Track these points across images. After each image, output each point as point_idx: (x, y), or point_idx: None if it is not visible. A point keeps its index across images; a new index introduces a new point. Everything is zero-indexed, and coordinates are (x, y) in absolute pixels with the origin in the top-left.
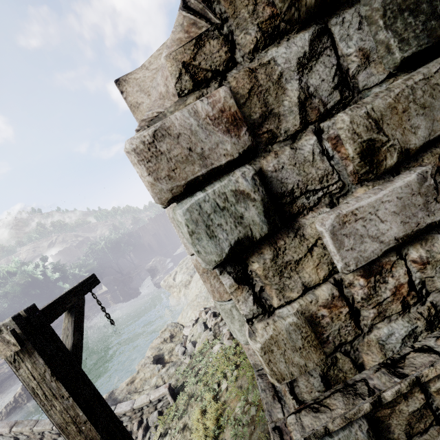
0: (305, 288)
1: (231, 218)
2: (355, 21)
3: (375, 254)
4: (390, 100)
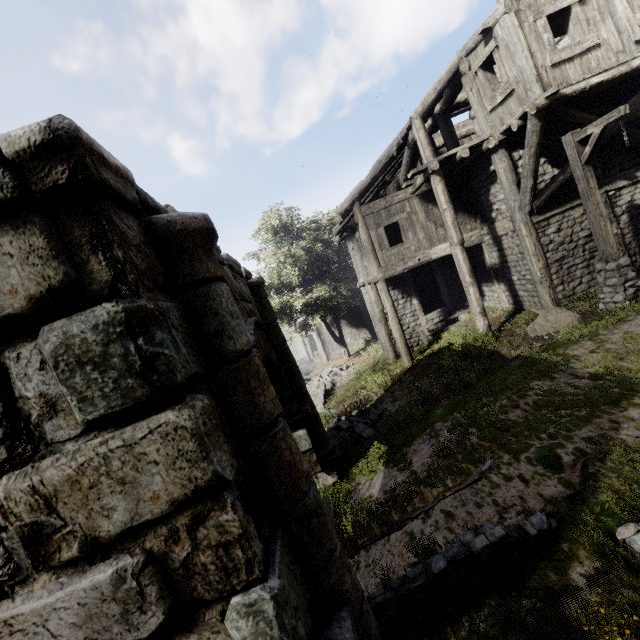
0: None
1: None
2: (34, 360)
3: None
4: (71, 470)
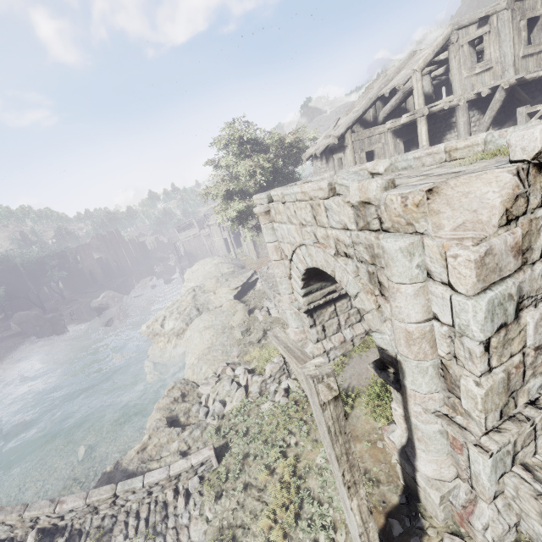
0: (510, 355)
1: (502, 310)
2: None
3: None
4: None
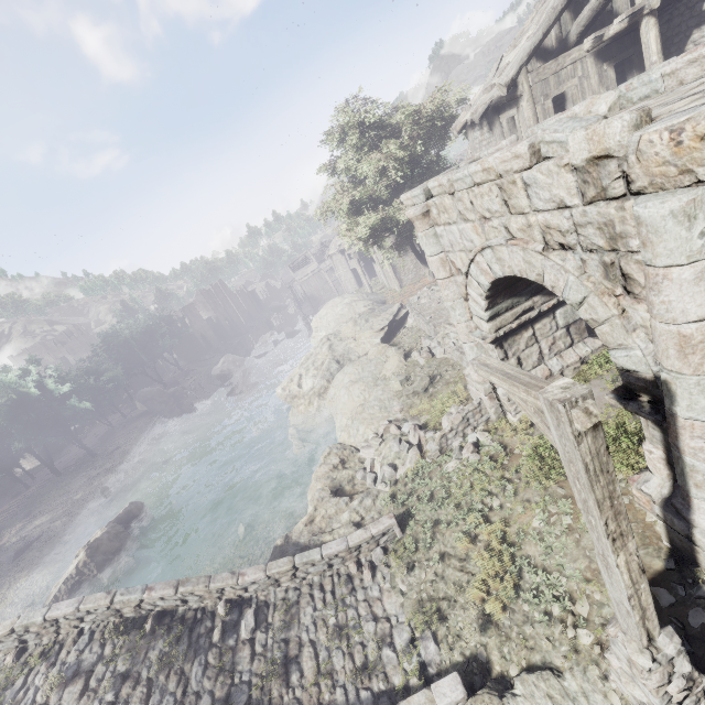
0: None
1: None
2: None
3: None
4: None
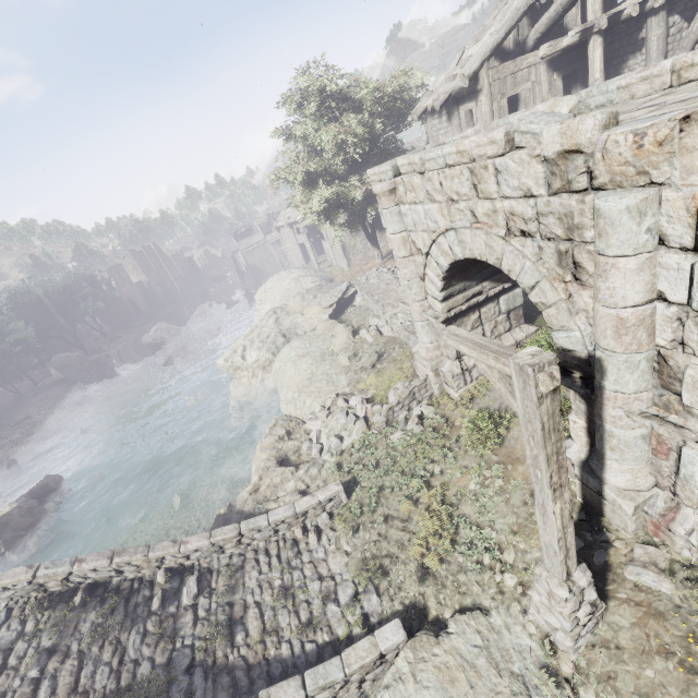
0: None
1: None
2: None
3: None
4: None
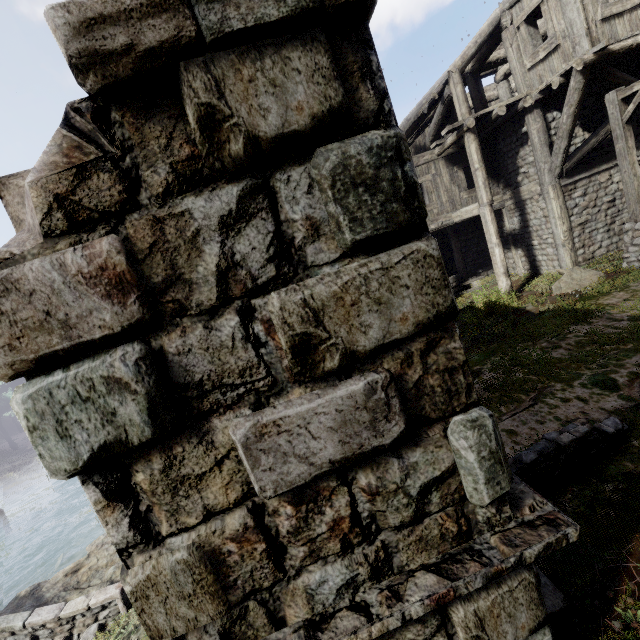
0: (208, 513)
1: (97, 414)
2: (303, 183)
3: (301, 479)
4: (337, 288)
